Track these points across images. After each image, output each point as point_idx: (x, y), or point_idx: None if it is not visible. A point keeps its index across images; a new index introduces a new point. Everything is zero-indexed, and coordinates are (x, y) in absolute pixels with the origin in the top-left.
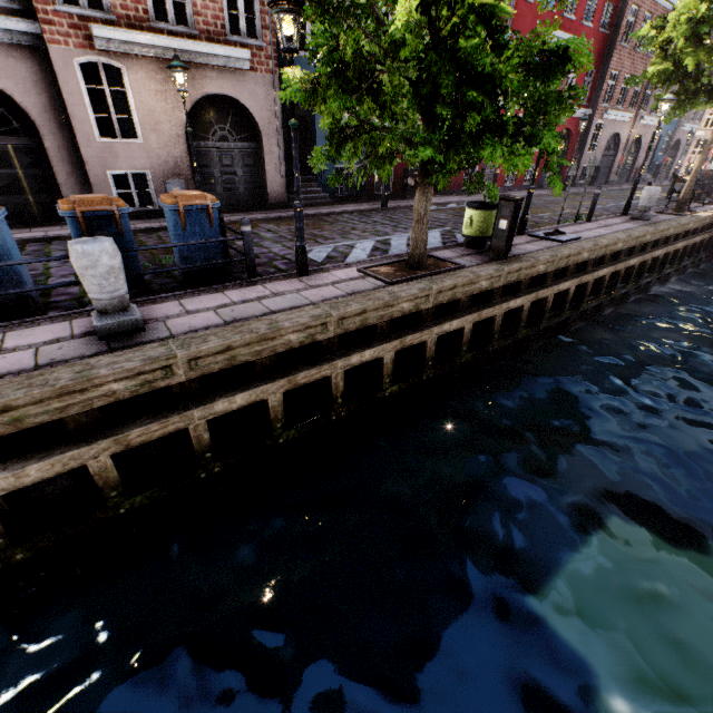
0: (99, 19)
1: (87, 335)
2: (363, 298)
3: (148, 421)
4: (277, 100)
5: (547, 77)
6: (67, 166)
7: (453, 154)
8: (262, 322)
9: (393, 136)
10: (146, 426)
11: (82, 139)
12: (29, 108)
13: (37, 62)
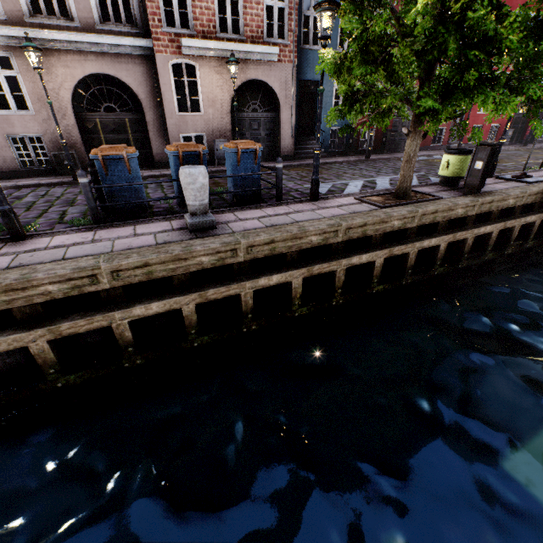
0: (186, 35)
1: (182, 229)
2: (364, 215)
3: (218, 285)
4: (294, 82)
5: (539, 37)
6: (157, 131)
7: (446, 106)
8: (293, 226)
9: (393, 96)
10: (217, 288)
11: (168, 113)
12: (140, 95)
13: (147, 66)
